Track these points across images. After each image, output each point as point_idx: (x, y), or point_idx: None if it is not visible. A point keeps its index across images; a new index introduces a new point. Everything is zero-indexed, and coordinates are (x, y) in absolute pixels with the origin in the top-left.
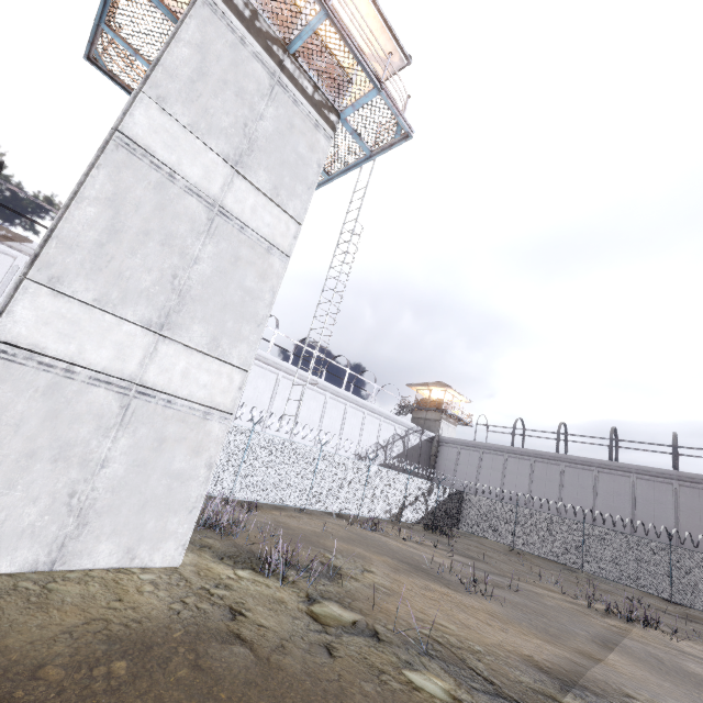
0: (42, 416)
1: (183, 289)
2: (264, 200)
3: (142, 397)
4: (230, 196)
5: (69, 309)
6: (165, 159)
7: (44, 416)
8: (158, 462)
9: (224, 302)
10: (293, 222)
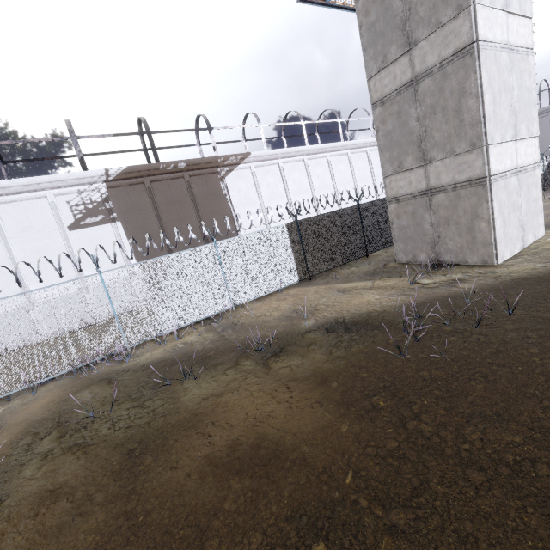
0: (506, 197)
1: (514, 110)
2: (517, 20)
3: (519, 173)
4: (509, 34)
5: (497, 149)
6: (491, 39)
7: (507, 197)
8: (530, 198)
9: (524, 104)
10: (529, 21)
